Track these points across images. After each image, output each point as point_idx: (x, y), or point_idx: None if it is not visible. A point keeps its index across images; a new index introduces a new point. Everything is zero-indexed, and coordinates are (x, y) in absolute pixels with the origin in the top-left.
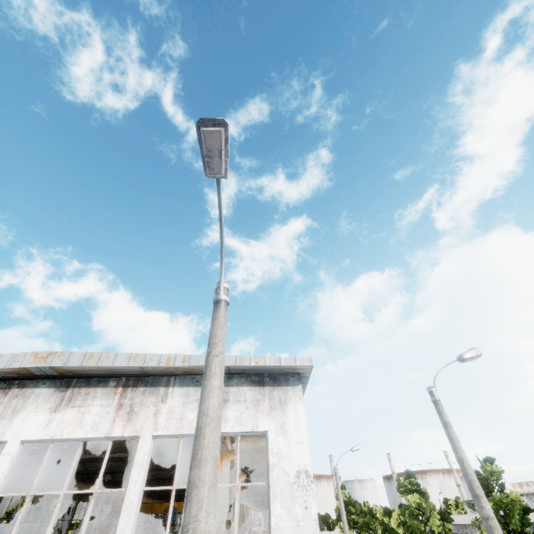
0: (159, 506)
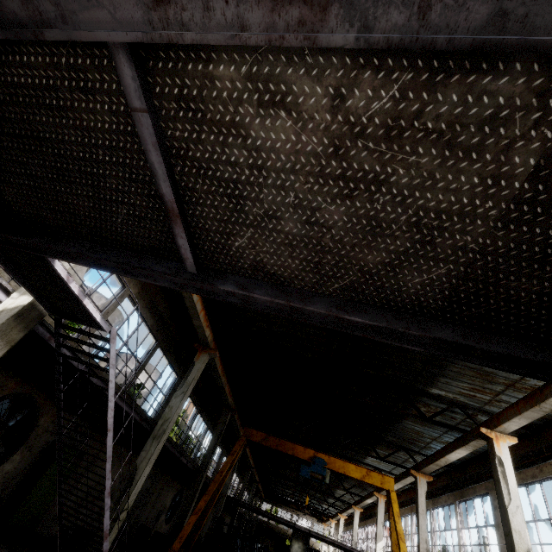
0: (303, 451)
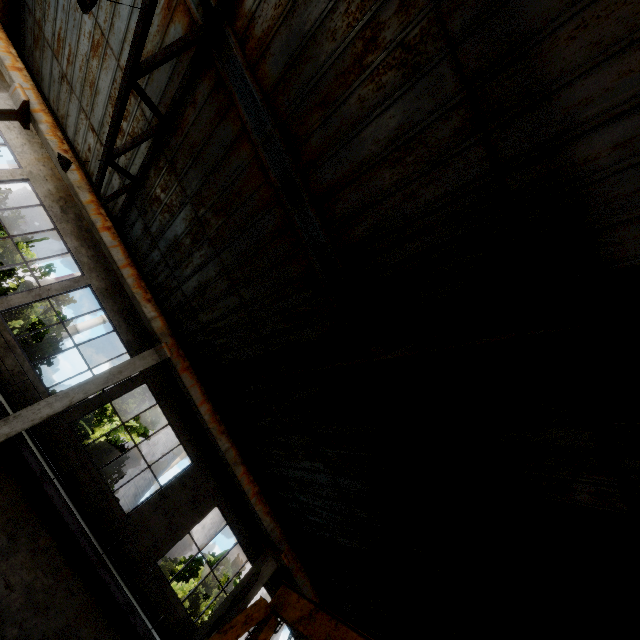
0: None
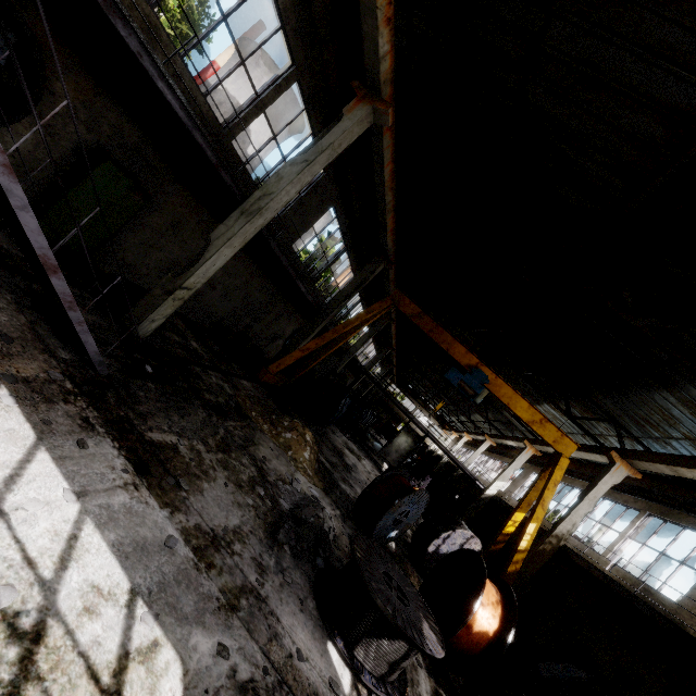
0: (462, 353)
